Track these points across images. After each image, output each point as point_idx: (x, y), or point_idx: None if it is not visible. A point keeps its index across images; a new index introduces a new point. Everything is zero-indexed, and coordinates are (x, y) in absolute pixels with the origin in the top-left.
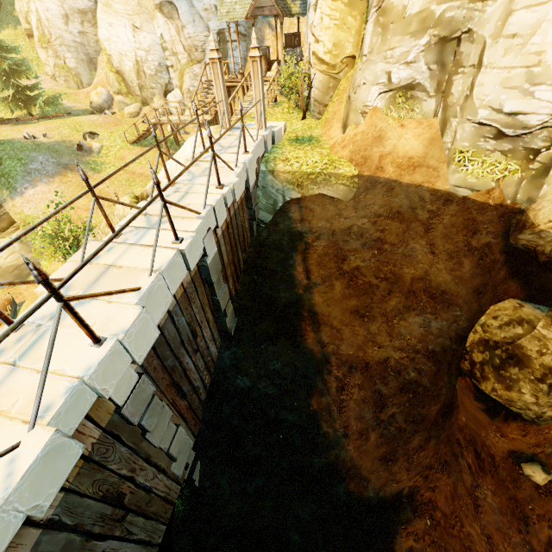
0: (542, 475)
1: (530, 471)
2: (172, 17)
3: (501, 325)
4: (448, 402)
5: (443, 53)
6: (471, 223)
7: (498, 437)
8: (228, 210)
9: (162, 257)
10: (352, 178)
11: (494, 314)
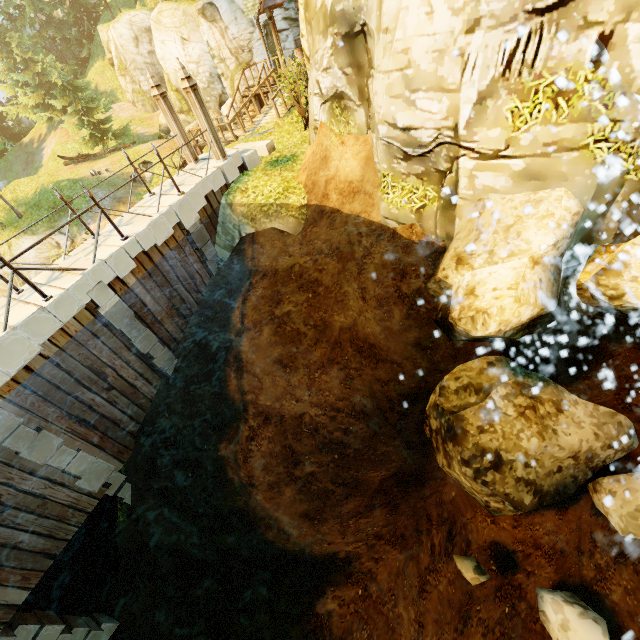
0: (469, 574)
1: (459, 565)
2: (215, 20)
3: (458, 389)
4: (410, 470)
5: (356, 52)
6: (398, 264)
7: (488, 523)
8: (147, 257)
9: (26, 314)
10: (300, 208)
11: (458, 374)
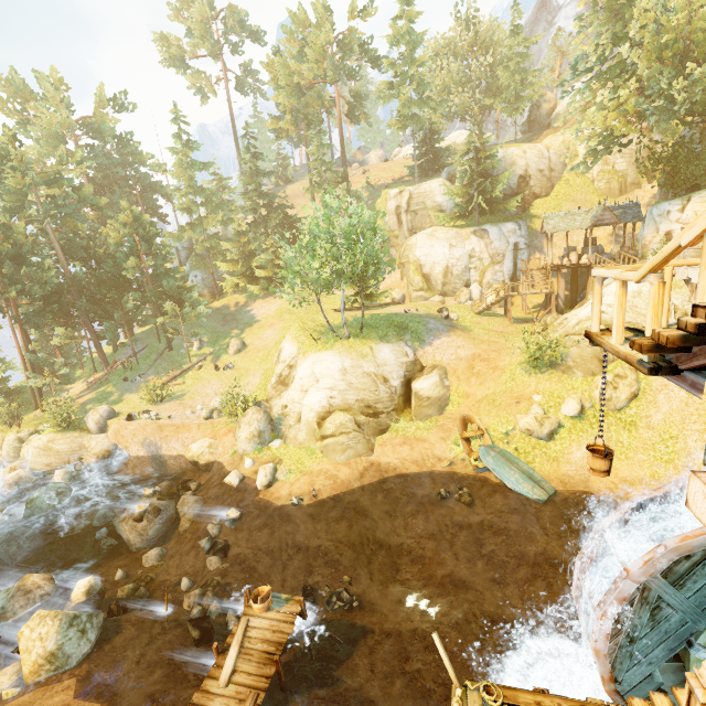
0: None
1: None
2: (482, 238)
3: None
4: None
5: None
6: None
7: None
8: None
9: None
10: None
11: None
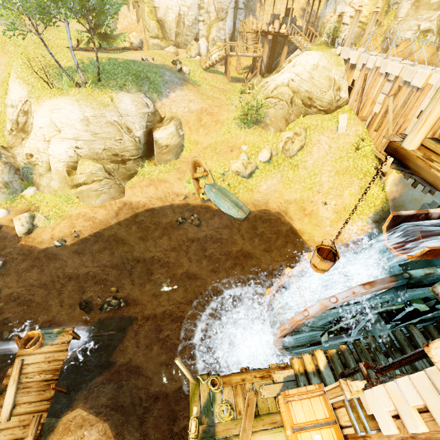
0: None
1: None
2: None
3: None
4: None
5: None
6: None
7: None
8: None
9: None
10: None
11: None
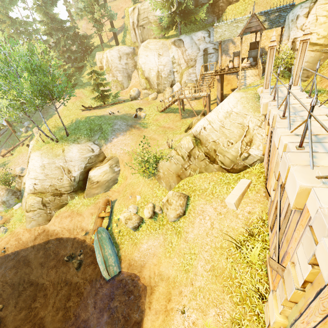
0: None
1: None
2: (179, 47)
3: None
4: None
5: None
6: None
7: None
8: None
9: None
10: None
11: None
